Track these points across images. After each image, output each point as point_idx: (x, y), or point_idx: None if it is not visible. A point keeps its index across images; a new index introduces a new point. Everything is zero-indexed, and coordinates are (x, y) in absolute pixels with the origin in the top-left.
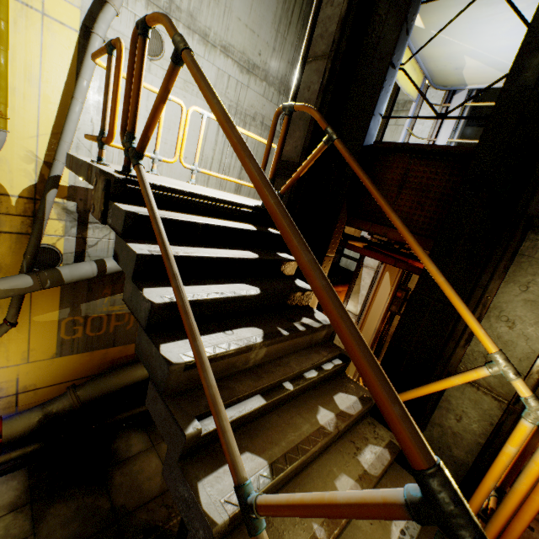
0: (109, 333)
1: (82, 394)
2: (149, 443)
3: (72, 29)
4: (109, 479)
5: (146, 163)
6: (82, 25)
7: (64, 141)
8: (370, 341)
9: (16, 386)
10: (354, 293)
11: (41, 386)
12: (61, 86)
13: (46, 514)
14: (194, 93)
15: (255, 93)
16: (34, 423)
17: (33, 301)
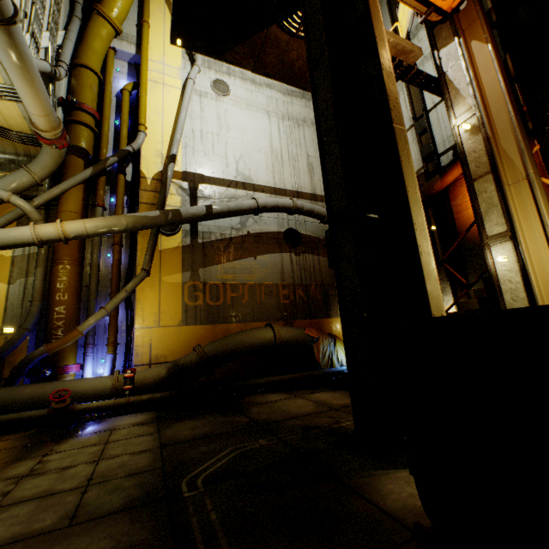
0: (226, 305)
1: (206, 348)
2: (290, 396)
3: (178, 89)
4: (245, 410)
5: (231, 155)
6: (183, 87)
7: (176, 134)
8: (504, 94)
9: (149, 354)
10: (454, 98)
11: (171, 360)
12: (174, 115)
13: (173, 425)
14: (255, 111)
15: (299, 106)
16: (163, 372)
17: (162, 261)
